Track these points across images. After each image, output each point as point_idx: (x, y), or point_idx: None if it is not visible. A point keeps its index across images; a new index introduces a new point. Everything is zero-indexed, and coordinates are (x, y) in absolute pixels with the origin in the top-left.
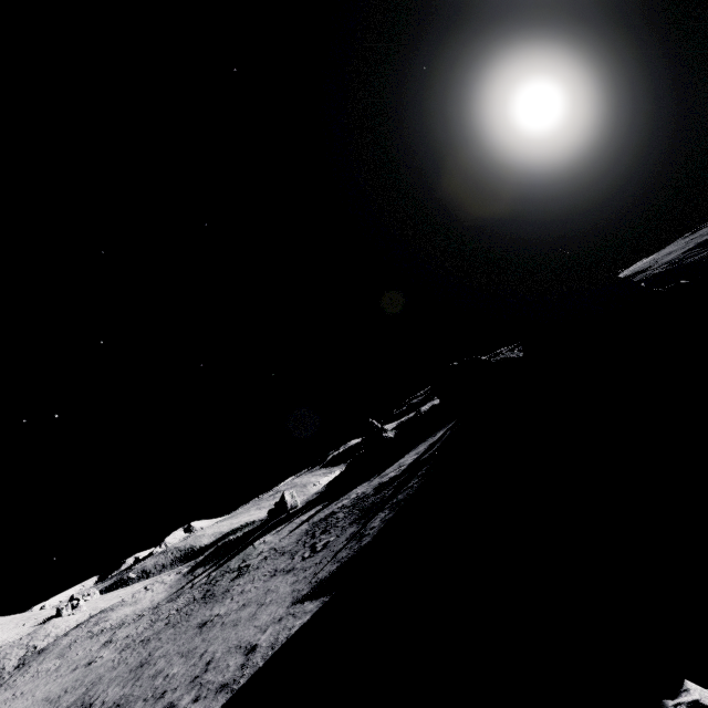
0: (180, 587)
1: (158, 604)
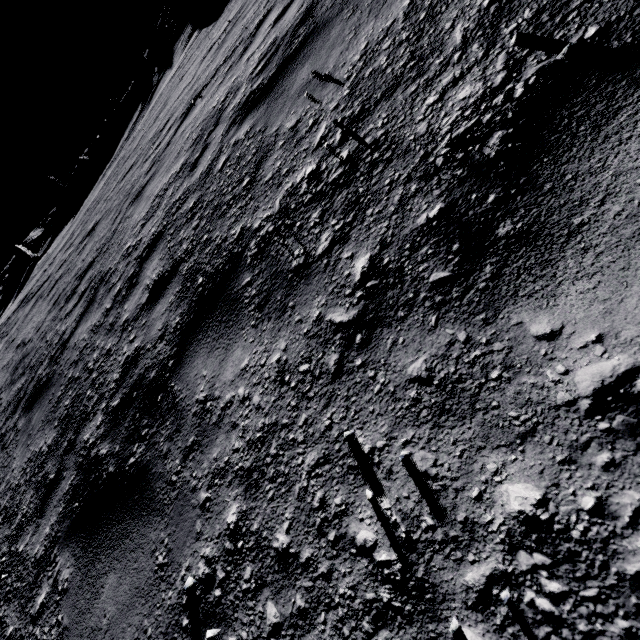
0: None
1: None
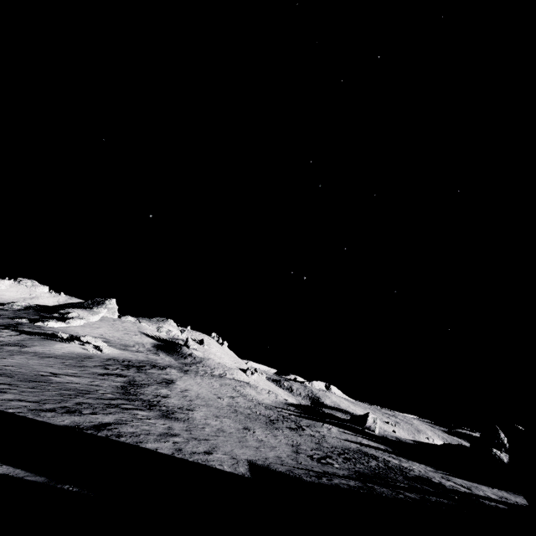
0: (276, 406)
1: (262, 403)
